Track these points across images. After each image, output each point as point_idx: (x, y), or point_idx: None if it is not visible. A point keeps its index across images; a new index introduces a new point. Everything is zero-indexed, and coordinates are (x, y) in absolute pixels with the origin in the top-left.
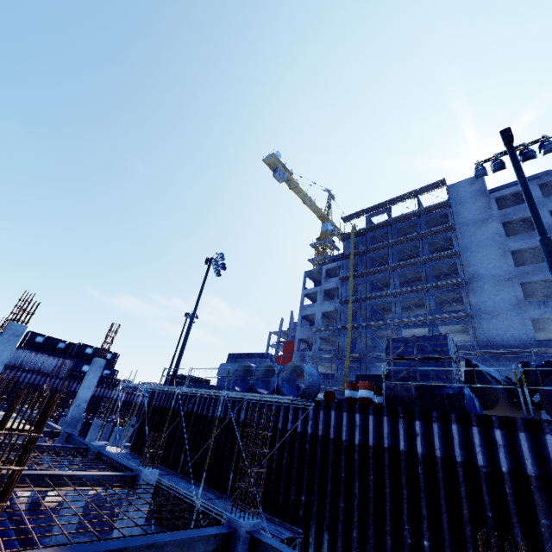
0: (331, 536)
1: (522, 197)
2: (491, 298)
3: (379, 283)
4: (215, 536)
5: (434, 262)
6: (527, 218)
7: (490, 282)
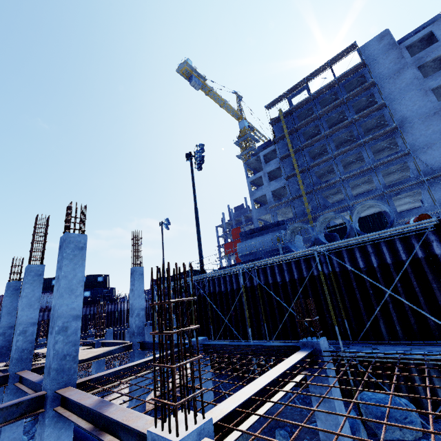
0: None
1: (426, 41)
2: (422, 134)
3: (314, 153)
4: None
5: (363, 119)
6: (437, 58)
7: (418, 121)
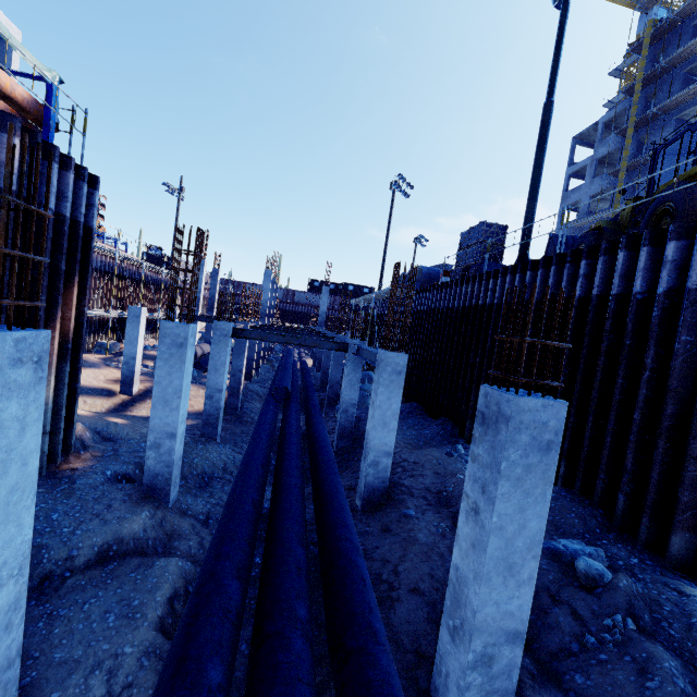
0: (413, 359)
1: None
2: None
3: None
4: (325, 337)
5: None
6: None
7: None
